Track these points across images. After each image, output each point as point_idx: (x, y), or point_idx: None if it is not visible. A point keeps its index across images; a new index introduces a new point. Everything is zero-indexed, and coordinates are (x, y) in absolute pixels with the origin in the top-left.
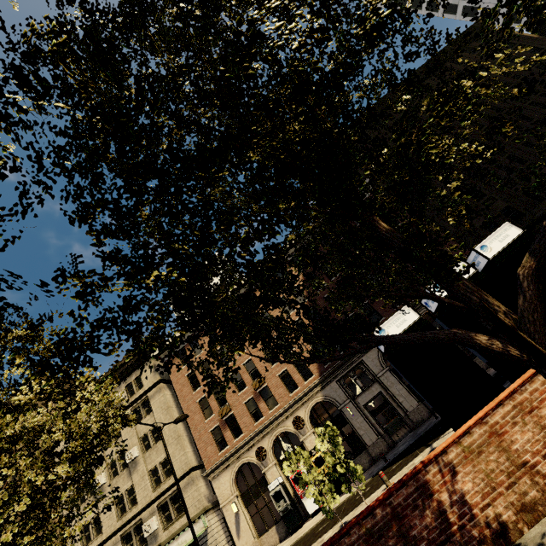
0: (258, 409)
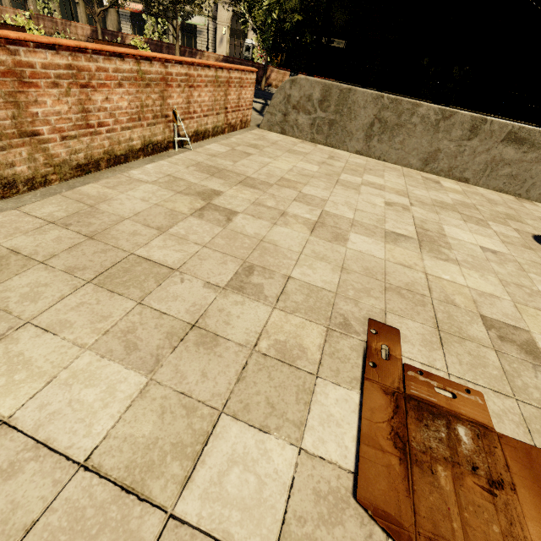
0: None
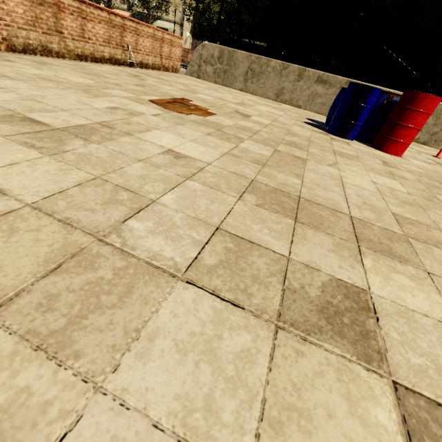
0: None
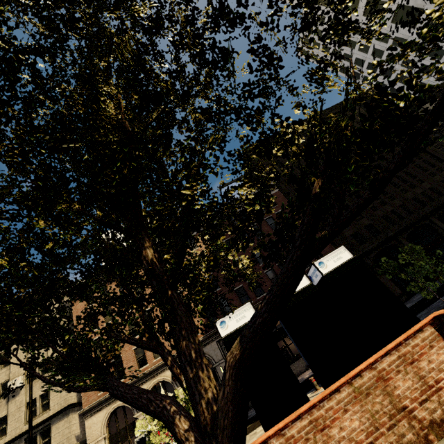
0: (144, 356)
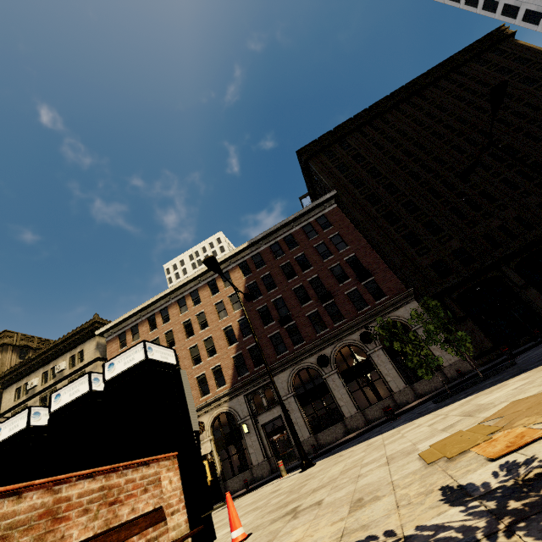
0: None
